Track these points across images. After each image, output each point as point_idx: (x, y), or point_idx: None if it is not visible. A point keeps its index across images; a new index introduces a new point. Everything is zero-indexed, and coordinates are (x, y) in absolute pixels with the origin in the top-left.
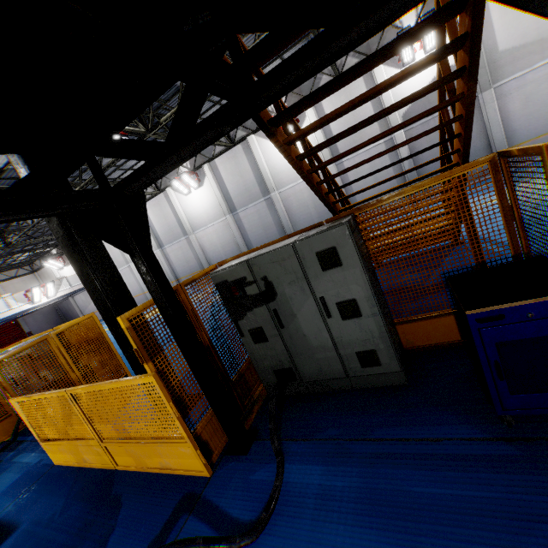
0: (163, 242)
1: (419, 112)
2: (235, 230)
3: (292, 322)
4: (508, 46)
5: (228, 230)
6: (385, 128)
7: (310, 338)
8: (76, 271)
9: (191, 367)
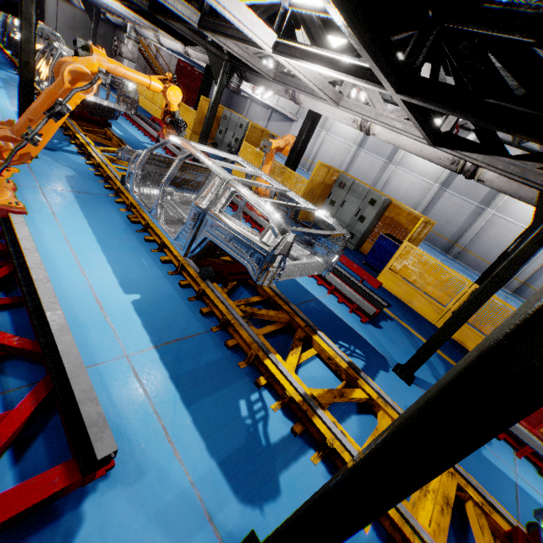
0: (366, 145)
1: None
2: (427, 198)
3: None
4: None
5: (421, 192)
6: None
7: None
8: (526, 234)
9: None
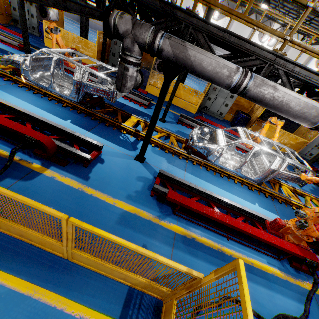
0: None
1: None
2: None
3: None
4: None
5: None
6: None
7: None
8: None
9: (102, 49)
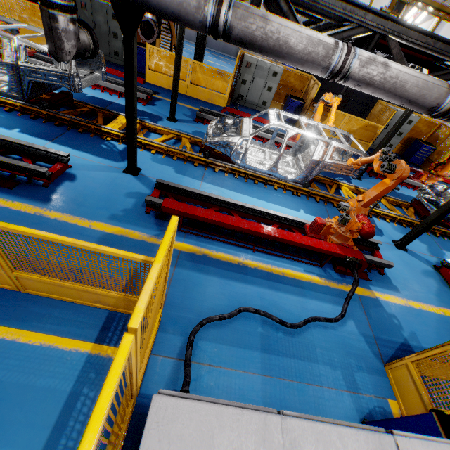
0: None
1: None
2: None
3: (99, 30)
4: None
5: None
6: None
7: (103, 38)
8: None
9: None
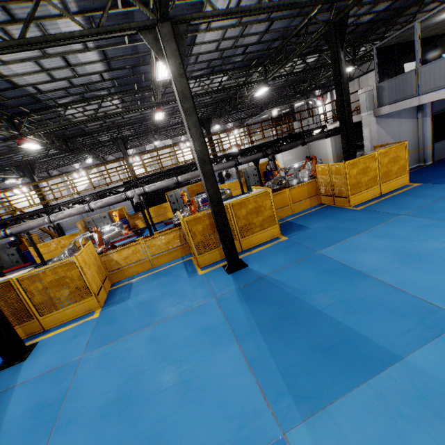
0: None
1: (84, 194)
2: None
3: (4, 258)
4: (109, 181)
5: None
6: (72, 197)
7: (7, 260)
8: None
9: None
